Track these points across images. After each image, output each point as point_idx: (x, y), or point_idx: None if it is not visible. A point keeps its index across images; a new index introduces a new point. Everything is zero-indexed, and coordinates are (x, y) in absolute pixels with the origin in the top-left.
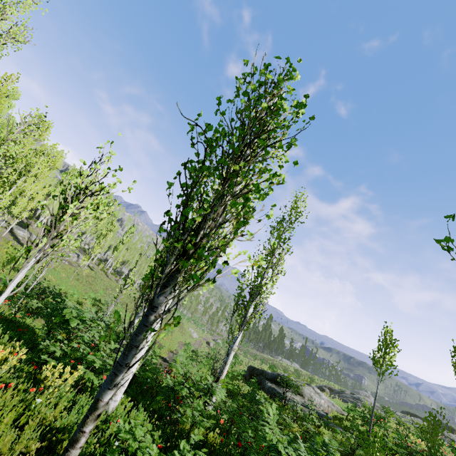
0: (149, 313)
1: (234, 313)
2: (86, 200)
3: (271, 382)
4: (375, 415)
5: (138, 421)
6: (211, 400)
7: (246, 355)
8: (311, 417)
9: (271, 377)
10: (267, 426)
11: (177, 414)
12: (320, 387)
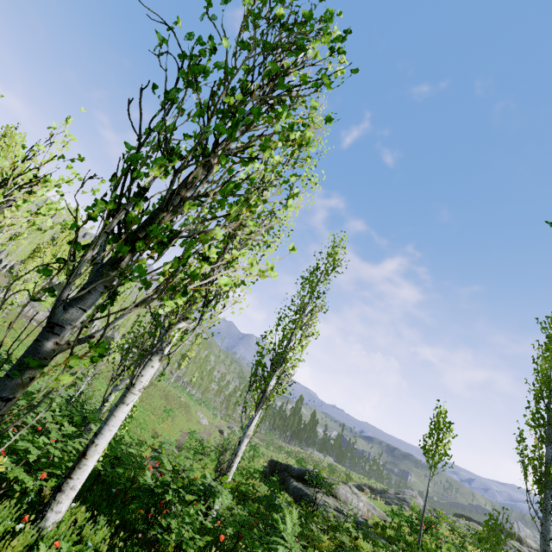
0: (44, 335)
1: (251, 386)
2: (17, 195)
3: (297, 481)
4: (425, 520)
5: (89, 543)
6: (213, 506)
7: (269, 446)
8: (346, 525)
9: (298, 474)
10: (284, 543)
11: (155, 529)
12: (359, 486)
